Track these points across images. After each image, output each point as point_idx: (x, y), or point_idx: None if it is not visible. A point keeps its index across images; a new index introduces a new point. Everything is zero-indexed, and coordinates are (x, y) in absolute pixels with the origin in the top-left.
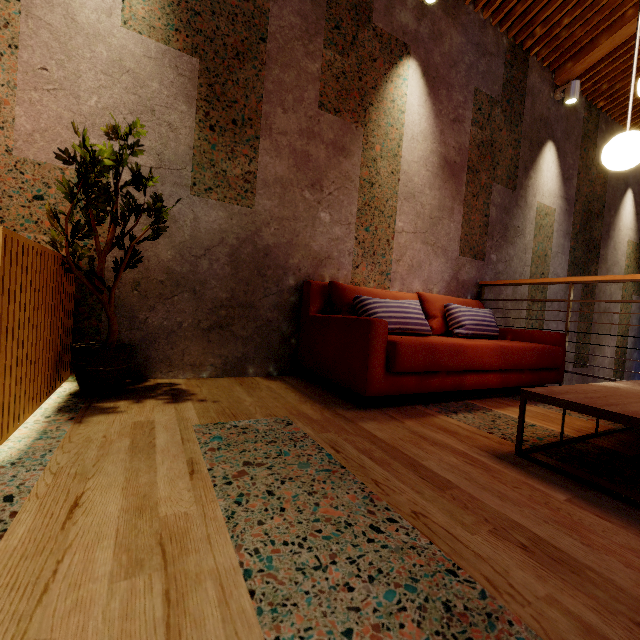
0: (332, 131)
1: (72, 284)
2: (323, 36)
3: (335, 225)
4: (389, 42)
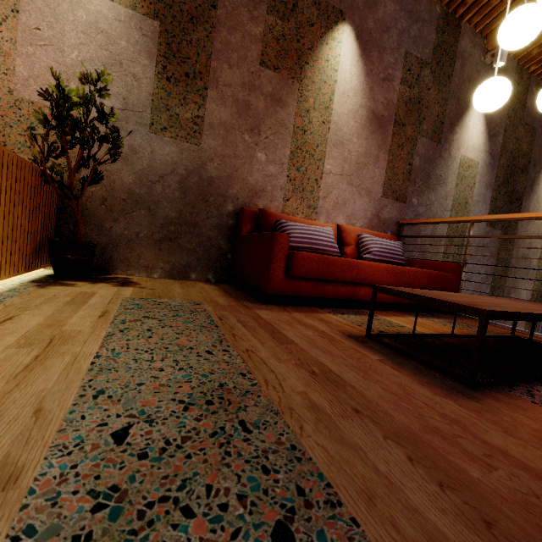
0: (271, 85)
1: (54, 195)
2: (266, 4)
3: (270, 164)
4: (326, 9)
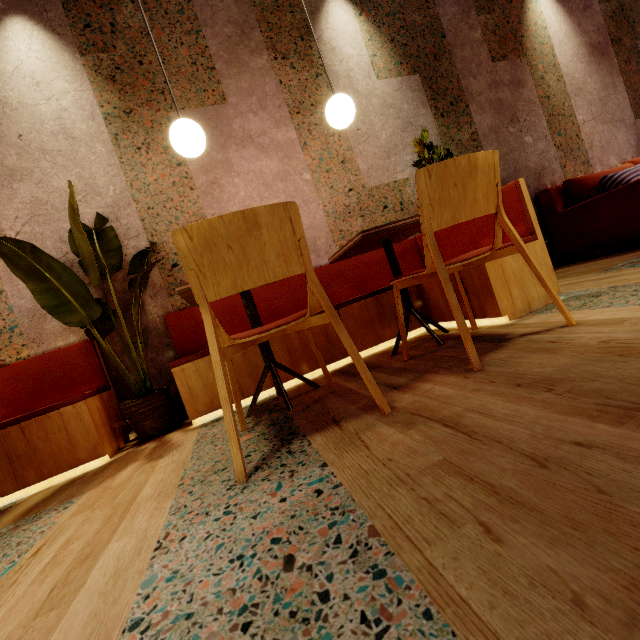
0: (507, 73)
1: None
2: (473, 8)
3: (537, 142)
4: None
